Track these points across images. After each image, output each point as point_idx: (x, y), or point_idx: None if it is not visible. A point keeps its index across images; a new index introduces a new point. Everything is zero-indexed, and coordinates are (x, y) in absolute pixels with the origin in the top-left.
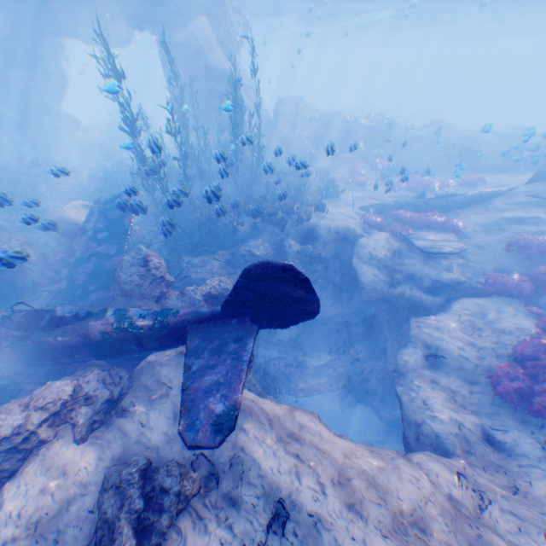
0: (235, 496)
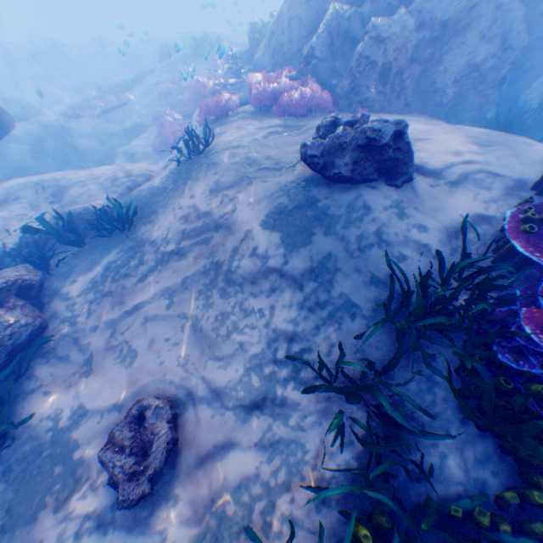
0: (18, 198)
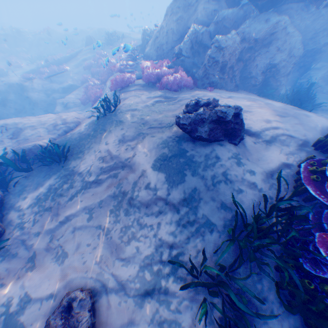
0: None
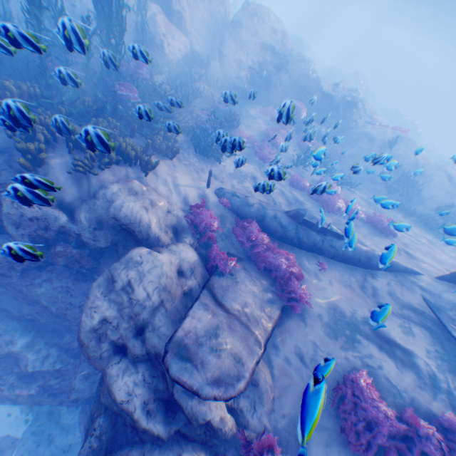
0: None
